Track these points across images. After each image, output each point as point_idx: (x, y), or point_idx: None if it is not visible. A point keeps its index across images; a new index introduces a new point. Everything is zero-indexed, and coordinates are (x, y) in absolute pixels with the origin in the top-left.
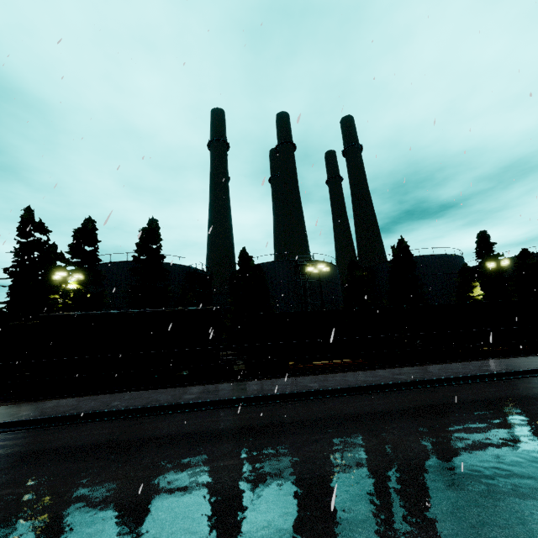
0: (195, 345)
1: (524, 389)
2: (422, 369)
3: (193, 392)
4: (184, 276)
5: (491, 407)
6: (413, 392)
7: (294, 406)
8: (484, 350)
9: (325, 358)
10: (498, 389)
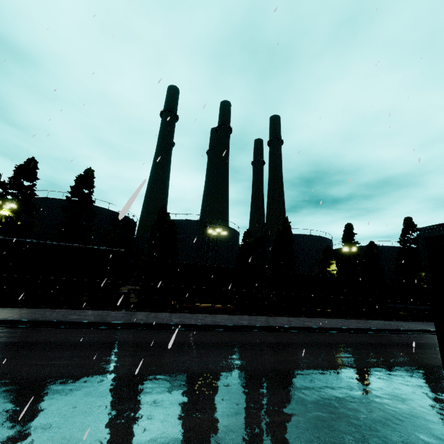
0: (97, 277)
1: (310, 339)
2: (265, 318)
3: (81, 314)
4: (111, 219)
5: (273, 347)
6: (240, 333)
7: (148, 333)
8: (327, 311)
9: (201, 301)
10: (295, 337)
